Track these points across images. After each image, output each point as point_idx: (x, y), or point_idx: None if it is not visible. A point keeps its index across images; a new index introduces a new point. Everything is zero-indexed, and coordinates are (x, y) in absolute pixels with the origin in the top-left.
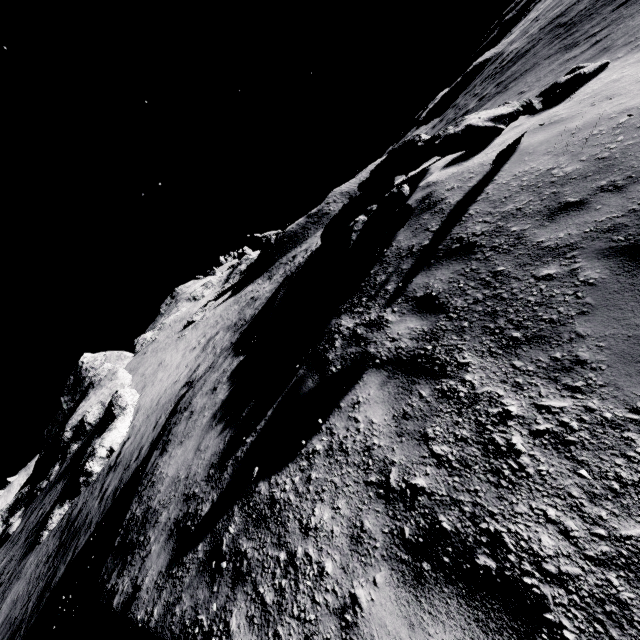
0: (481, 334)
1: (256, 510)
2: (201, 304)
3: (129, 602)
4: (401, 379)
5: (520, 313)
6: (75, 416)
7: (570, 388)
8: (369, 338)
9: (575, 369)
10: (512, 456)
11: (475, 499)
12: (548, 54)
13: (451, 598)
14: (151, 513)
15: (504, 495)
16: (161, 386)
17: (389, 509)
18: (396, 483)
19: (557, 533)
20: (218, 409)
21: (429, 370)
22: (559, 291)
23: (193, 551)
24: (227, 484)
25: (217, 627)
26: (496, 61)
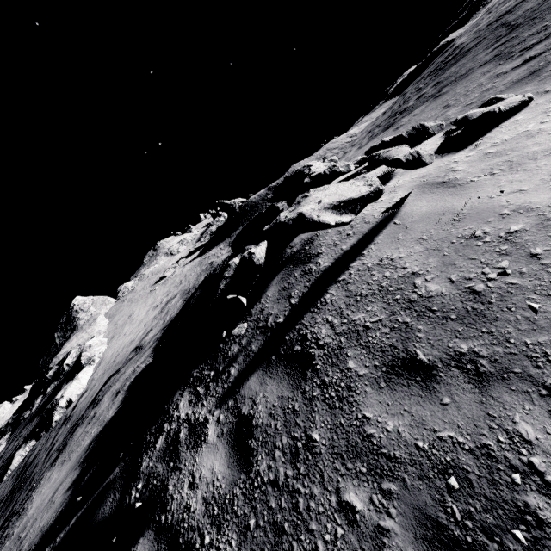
0: None
1: None
2: (175, 259)
3: None
4: None
5: None
6: (58, 355)
7: None
8: (180, 458)
9: None
10: None
11: None
12: (484, 60)
13: None
14: None
15: None
16: (122, 341)
17: None
18: None
19: None
20: (97, 435)
21: None
22: None
23: None
24: None
25: None
26: (445, 53)
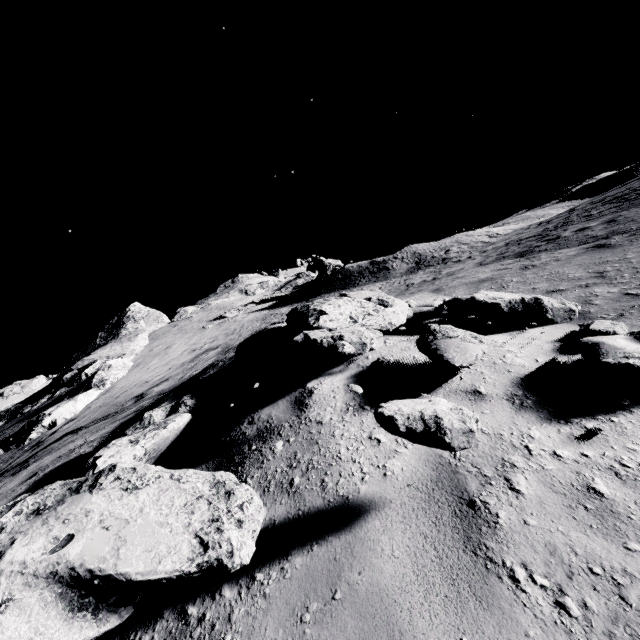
0: None
1: None
2: (246, 301)
3: None
4: None
5: None
6: (85, 359)
7: None
8: None
9: None
10: None
11: None
12: None
13: None
14: None
15: None
16: (140, 376)
17: None
18: None
19: None
20: None
21: None
22: None
23: None
24: None
25: None
26: None
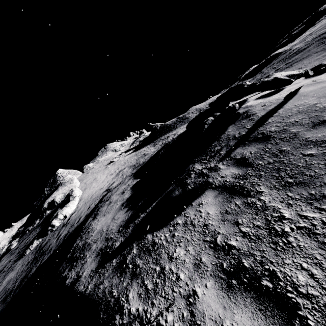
0: (270, 178)
1: (145, 246)
2: (118, 153)
3: (75, 282)
4: (225, 195)
5: (293, 170)
6: (50, 198)
7: (319, 208)
8: (209, 175)
9: (322, 200)
10: (284, 236)
11: (262, 254)
12: (316, 51)
13: (247, 298)
14: (87, 245)
15: (279, 254)
16: (94, 189)
17: (215, 254)
18: (220, 242)
19: (307, 275)
20: (125, 201)
21: (241, 192)
22: (316, 162)
23: (110, 262)
24: (129, 234)
25: (122, 296)
26: (286, 53)
